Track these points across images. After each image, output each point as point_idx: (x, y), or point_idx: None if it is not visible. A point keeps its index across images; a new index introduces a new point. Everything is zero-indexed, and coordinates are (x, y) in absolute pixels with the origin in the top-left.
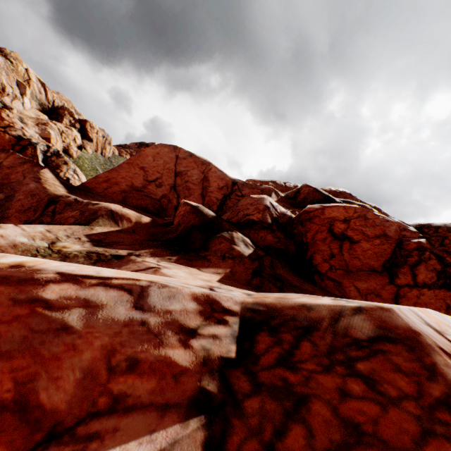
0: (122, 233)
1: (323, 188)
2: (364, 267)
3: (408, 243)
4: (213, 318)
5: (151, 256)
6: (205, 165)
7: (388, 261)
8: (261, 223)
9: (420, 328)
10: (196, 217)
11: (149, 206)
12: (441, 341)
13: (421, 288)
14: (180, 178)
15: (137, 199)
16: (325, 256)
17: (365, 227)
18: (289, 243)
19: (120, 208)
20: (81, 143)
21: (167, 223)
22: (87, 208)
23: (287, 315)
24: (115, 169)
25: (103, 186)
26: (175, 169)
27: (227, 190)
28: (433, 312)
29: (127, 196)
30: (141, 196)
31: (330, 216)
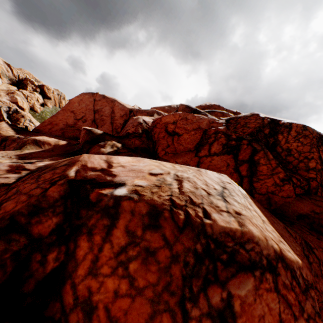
0: (43, 152)
1: (201, 104)
2: (185, 150)
3: (210, 130)
4: (14, 172)
5: (50, 160)
6: (113, 103)
7: (198, 144)
8: (134, 134)
9: (90, 160)
10: (88, 136)
11: (78, 135)
12: (97, 164)
13: (212, 156)
14: (98, 114)
15: (71, 132)
16: (164, 147)
17: (186, 125)
18: (151, 143)
19: (43, 138)
20: (43, 102)
21: (78, 143)
22: (22, 141)
23: (47, 166)
24: (54, 115)
25: (48, 127)
26: (94, 108)
27: (127, 117)
28: (139, 158)
29: (65, 132)
30: (73, 130)
31: (165, 122)
